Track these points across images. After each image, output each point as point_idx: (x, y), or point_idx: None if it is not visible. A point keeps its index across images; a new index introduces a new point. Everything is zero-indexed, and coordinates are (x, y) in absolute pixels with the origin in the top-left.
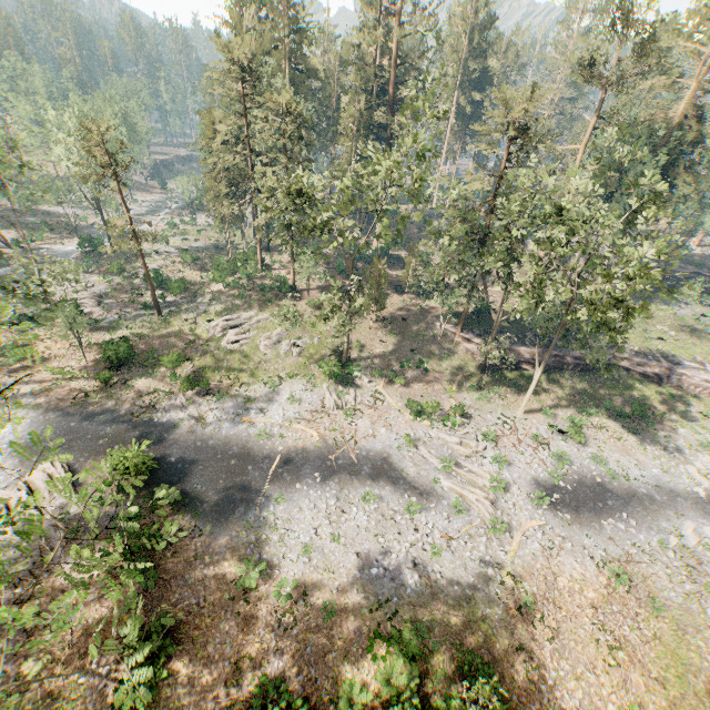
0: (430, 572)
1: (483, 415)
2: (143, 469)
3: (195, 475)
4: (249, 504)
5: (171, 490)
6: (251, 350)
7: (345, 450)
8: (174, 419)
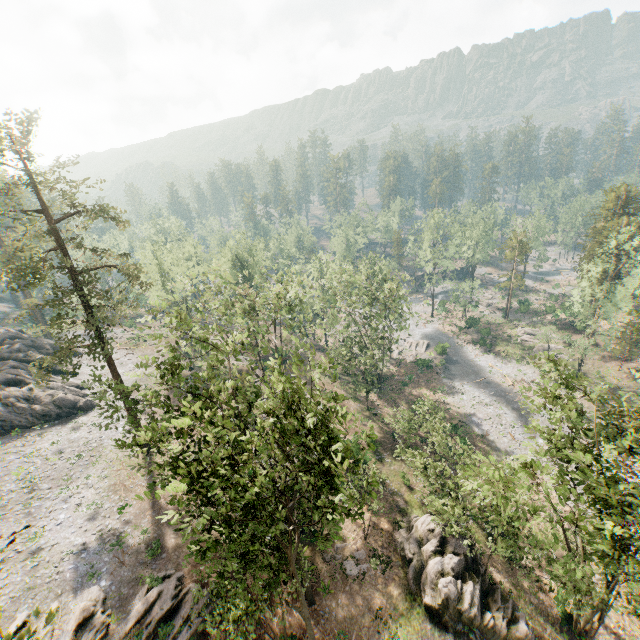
0: (490, 435)
1: (637, 449)
2: (442, 352)
3: (455, 366)
4: (460, 381)
5: (443, 361)
6: (528, 347)
7: (516, 396)
8: (467, 351)
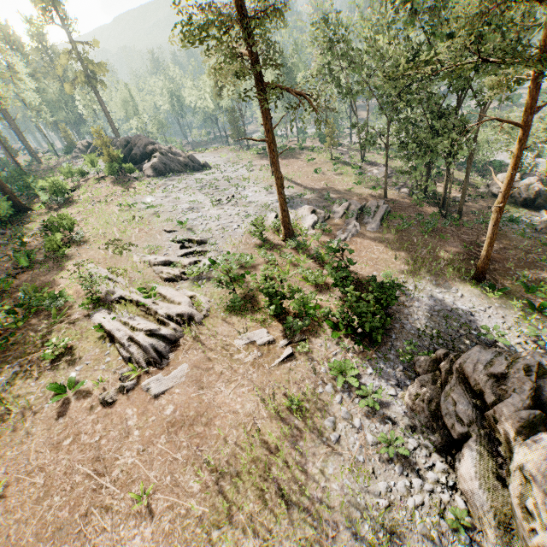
0: None
1: None
2: None
3: None
4: None
5: None
6: None
7: None
8: None
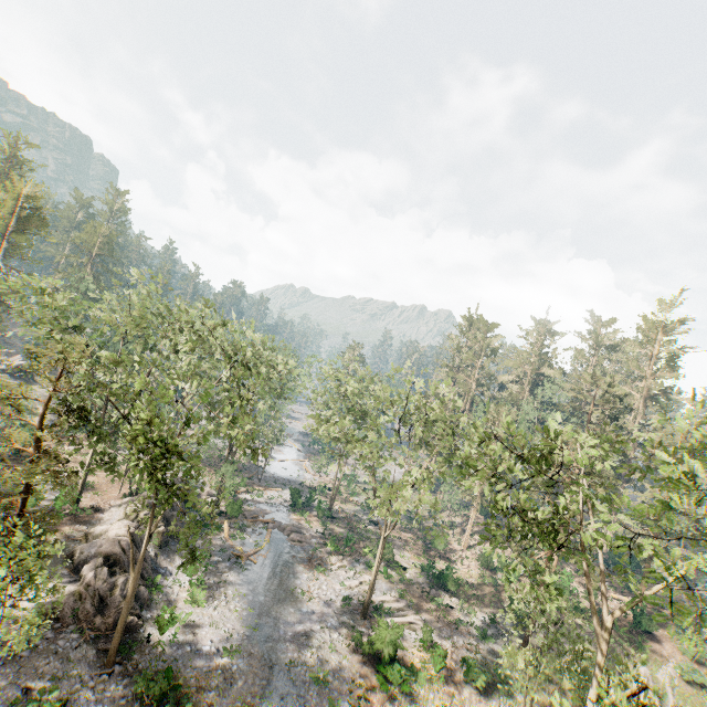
0: None
1: None
2: None
3: None
4: None
5: None
6: None
7: None
8: None
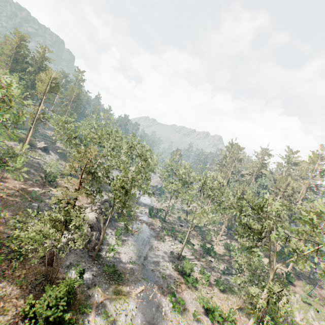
0: None
1: None
2: None
3: None
4: None
5: None
6: None
7: None
8: None
